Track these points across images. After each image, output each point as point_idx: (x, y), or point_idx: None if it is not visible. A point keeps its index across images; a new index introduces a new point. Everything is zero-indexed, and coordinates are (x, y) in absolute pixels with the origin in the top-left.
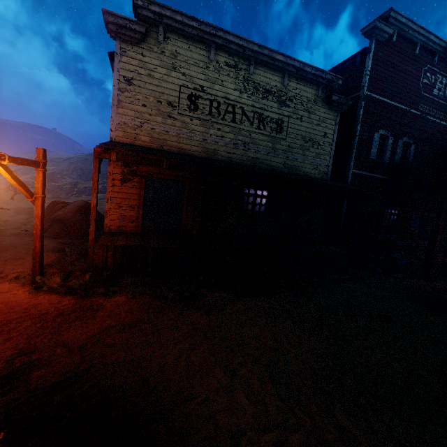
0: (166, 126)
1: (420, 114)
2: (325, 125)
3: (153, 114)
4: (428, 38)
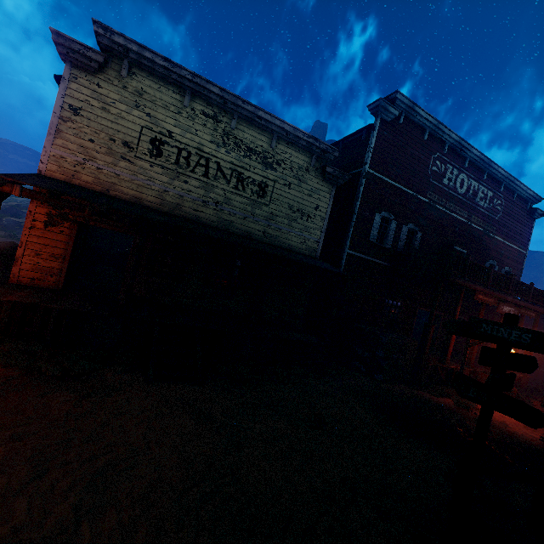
0: (118, 168)
1: (428, 201)
2: (317, 197)
3: (102, 152)
4: (437, 127)
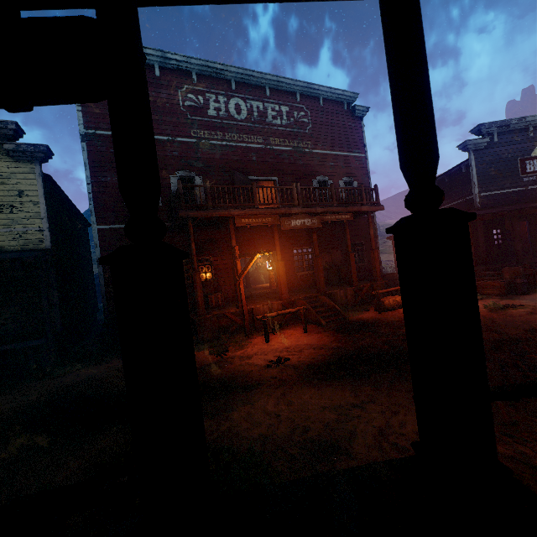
0: None
1: (196, 141)
2: (16, 181)
3: None
4: (165, 57)
